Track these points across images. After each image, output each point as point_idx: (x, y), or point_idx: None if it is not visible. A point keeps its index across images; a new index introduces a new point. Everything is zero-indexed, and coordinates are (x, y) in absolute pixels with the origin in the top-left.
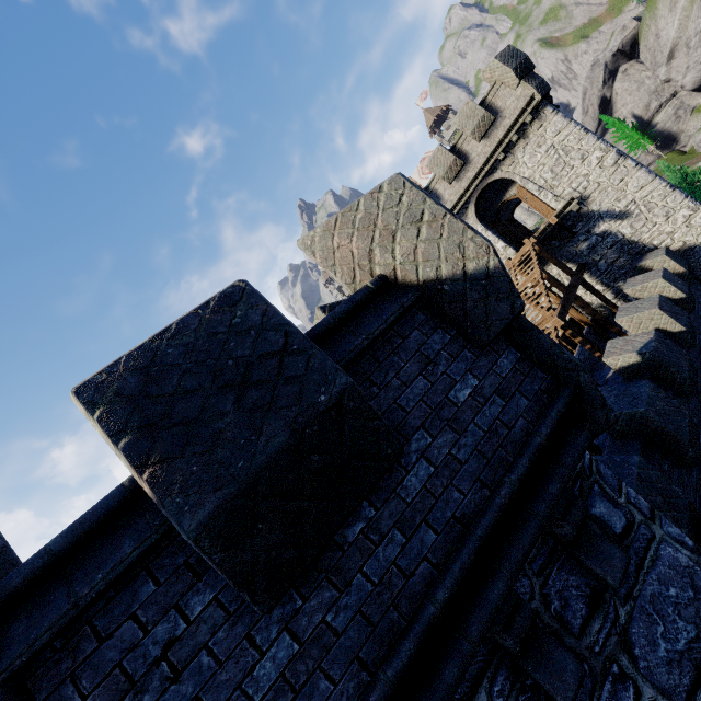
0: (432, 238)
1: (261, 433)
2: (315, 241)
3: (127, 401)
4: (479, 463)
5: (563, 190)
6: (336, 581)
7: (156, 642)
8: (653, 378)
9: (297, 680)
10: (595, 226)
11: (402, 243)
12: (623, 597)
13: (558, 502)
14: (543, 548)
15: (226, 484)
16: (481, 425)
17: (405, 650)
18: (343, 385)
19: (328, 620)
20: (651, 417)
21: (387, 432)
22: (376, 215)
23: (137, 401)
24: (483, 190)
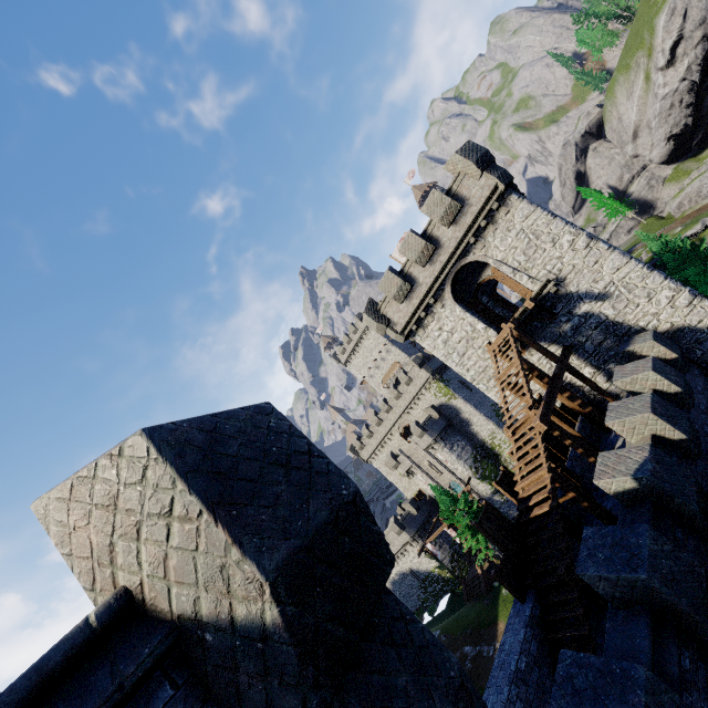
0: (185, 546)
1: None
2: (49, 511)
3: None
4: None
5: (538, 271)
6: None
7: None
8: (656, 509)
9: None
10: (575, 307)
11: (149, 544)
12: None
13: None
14: None
15: None
16: None
17: None
18: None
19: None
20: (656, 588)
21: None
22: (116, 489)
23: None
24: (458, 271)
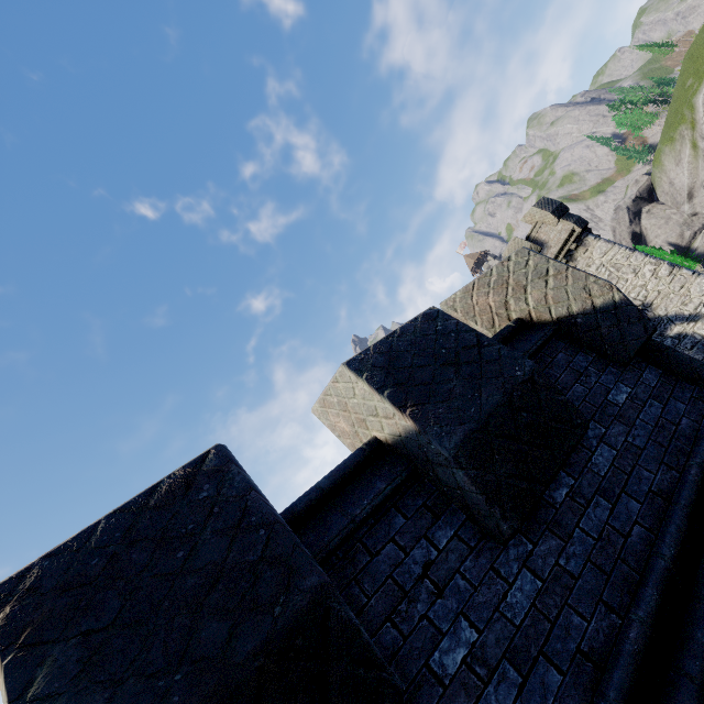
0: (559, 286)
1: (480, 392)
2: (457, 301)
3: (381, 370)
4: (657, 450)
5: None
6: (558, 532)
7: (415, 562)
8: None
9: (549, 612)
10: (666, 329)
11: (533, 293)
12: None
13: None
14: None
15: (466, 421)
16: (647, 421)
17: (649, 595)
18: (531, 366)
19: (561, 564)
20: None
21: (573, 406)
22: (507, 276)
23: (388, 370)
24: None
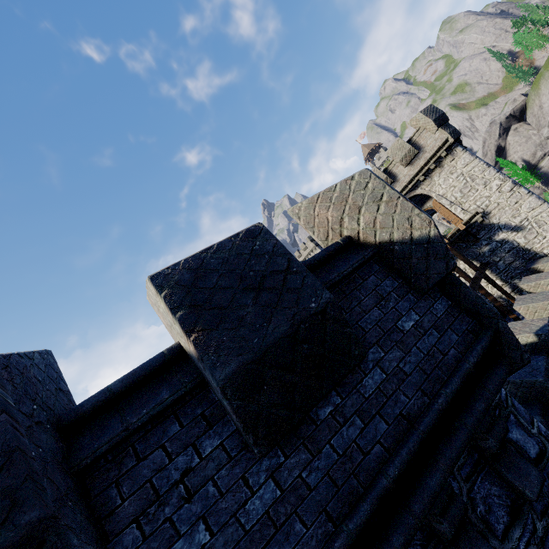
0: (388, 212)
1: (270, 322)
2: (301, 210)
3: (183, 288)
4: (420, 377)
5: (469, 206)
6: (310, 447)
7: (177, 468)
8: (548, 356)
9: (278, 519)
10: (495, 234)
11: (365, 215)
12: (540, 513)
13: (483, 418)
14: (469, 459)
15: (245, 352)
16: (421, 349)
17: (364, 510)
18: (327, 298)
19: (303, 476)
20: (548, 387)
21: (355, 338)
22: (348, 195)
23: (189, 289)
24: None
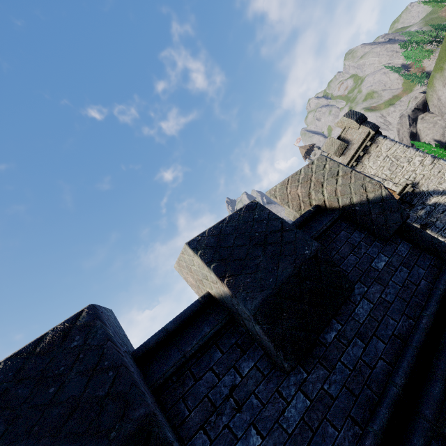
0: (345, 183)
1: (278, 266)
2: (277, 191)
3: (211, 248)
4: (401, 304)
5: (399, 179)
6: (325, 364)
7: (225, 386)
8: None
9: (312, 424)
10: (427, 199)
11: (327, 187)
12: None
13: None
14: None
15: (265, 289)
16: (397, 282)
17: (383, 413)
18: (316, 246)
19: (325, 388)
20: None
21: (343, 274)
22: (311, 175)
23: (216, 249)
24: None
